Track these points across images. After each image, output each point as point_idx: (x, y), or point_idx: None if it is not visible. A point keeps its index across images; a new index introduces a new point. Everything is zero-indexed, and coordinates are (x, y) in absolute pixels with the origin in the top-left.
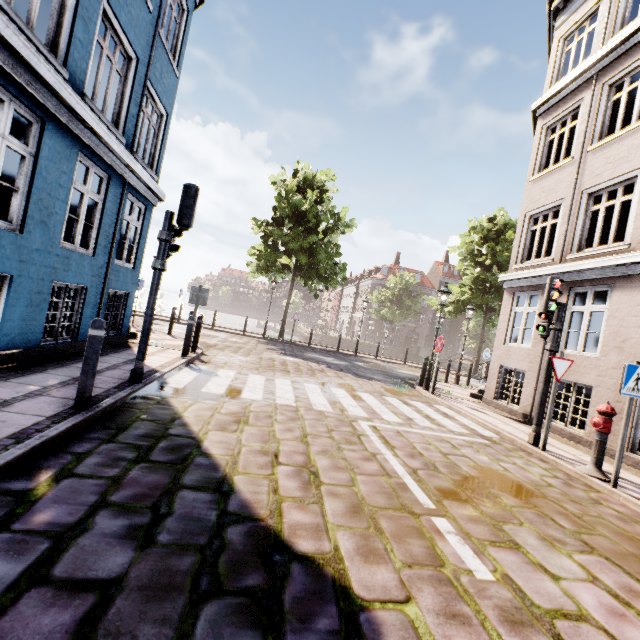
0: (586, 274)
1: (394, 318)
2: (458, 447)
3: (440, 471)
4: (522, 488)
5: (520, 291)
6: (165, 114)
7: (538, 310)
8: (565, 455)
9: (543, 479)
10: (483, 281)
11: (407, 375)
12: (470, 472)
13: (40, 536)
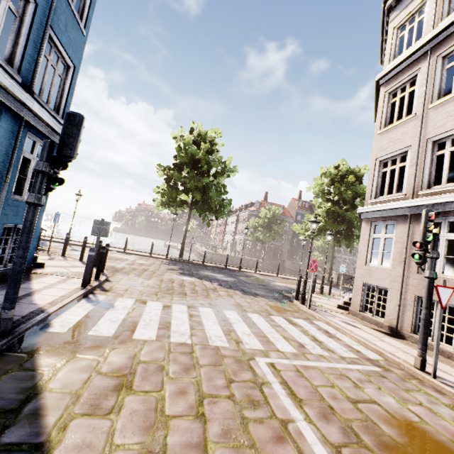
0: (439, 207)
1: (265, 239)
2: (360, 385)
3: (365, 443)
4: None
5: (377, 221)
6: (72, 66)
7: (395, 237)
8: (453, 380)
9: None
10: (333, 212)
11: (282, 287)
12: (393, 436)
13: None
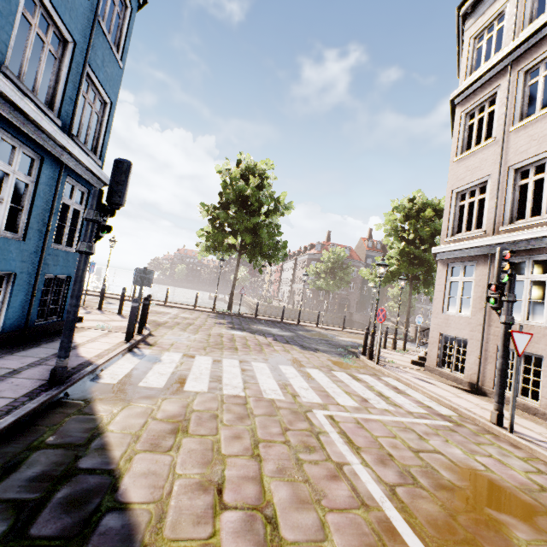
0: (523, 244)
1: (329, 288)
2: (425, 437)
3: (421, 484)
4: (519, 500)
5: (454, 262)
6: (109, 102)
7: (474, 280)
8: (533, 435)
9: (530, 478)
10: (408, 253)
11: (348, 342)
12: (453, 480)
13: None
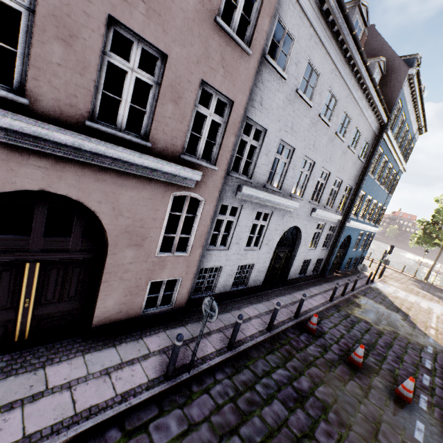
0: None
1: None
2: None
3: None
4: None
5: None
6: (385, 208)
7: None
8: None
9: None
10: None
11: None
12: None
13: (372, 296)
